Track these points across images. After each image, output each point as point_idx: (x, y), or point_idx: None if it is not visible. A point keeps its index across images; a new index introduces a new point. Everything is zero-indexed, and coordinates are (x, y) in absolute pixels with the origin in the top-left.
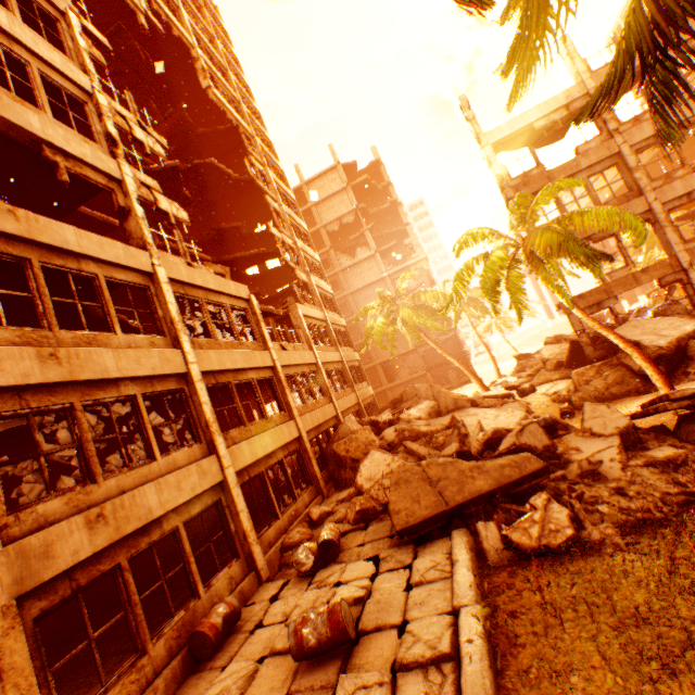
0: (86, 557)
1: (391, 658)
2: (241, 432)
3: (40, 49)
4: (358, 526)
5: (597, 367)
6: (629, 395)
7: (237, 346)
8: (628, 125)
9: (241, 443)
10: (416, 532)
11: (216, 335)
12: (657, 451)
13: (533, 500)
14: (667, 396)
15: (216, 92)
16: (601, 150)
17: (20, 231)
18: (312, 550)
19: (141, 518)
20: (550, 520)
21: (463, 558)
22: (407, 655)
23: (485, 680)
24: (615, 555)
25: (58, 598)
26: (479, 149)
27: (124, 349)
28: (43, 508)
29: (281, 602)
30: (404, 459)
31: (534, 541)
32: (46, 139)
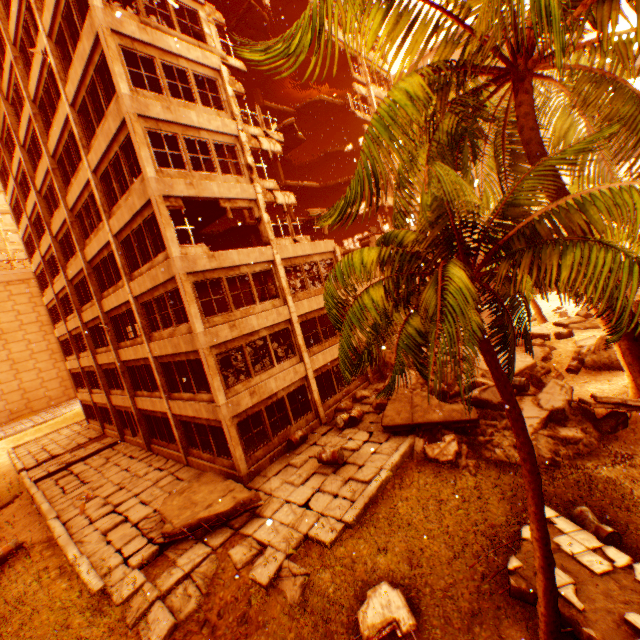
0: (250, 406)
1: (350, 475)
2: (319, 347)
3: (211, 124)
4: (376, 411)
5: None
6: None
7: (321, 291)
8: None
9: (318, 355)
10: (392, 429)
11: (308, 287)
12: (566, 430)
13: (446, 437)
14: (595, 399)
15: (326, 26)
16: None
17: (217, 266)
18: (343, 419)
19: (269, 393)
20: (446, 449)
21: (401, 450)
22: (354, 476)
23: (371, 492)
24: (463, 474)
25: (243, 418)
26: None
27: (260, 313)
28: (236, 388)
29: (325, 437)
30: (416, 379)
31: (433, 455)
32: (220, 197)
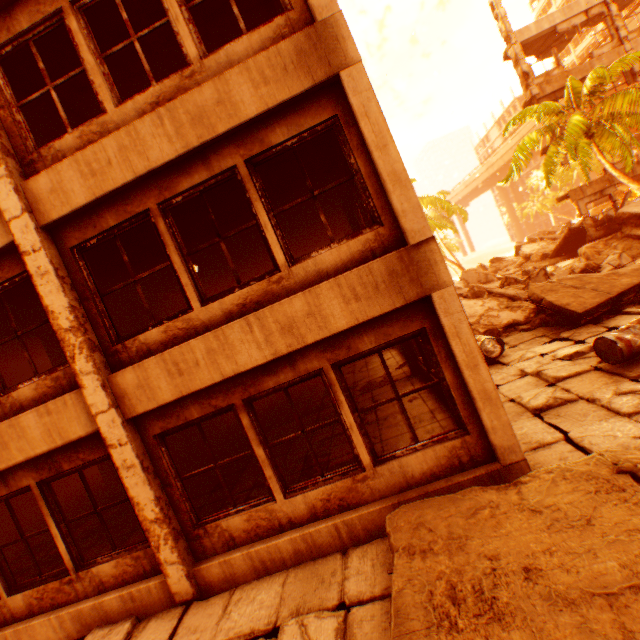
0: None
1: None
2: None
3: None
4: None
5: (604, 242)
6: (639, 257)
7: None
8: (634, 34)
9: None
10: (590, 316)
11: None
12: None
13: None
14: None
15: None
16: (612, 55)
17: None
18: (496, 341)
19: None
20: None
21: None
22: None
23: None
24: None
25: None
26: (506, 48)
27: None
28: None
29: (494, 375)
30: (495, 300)
31: None
32: None
